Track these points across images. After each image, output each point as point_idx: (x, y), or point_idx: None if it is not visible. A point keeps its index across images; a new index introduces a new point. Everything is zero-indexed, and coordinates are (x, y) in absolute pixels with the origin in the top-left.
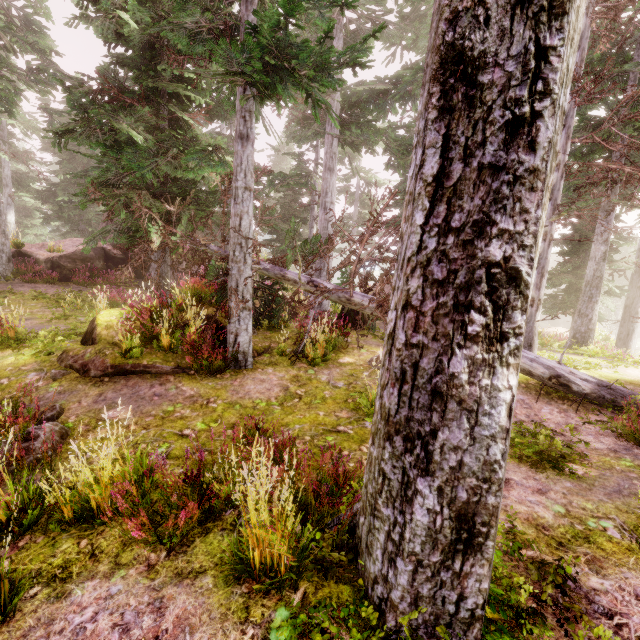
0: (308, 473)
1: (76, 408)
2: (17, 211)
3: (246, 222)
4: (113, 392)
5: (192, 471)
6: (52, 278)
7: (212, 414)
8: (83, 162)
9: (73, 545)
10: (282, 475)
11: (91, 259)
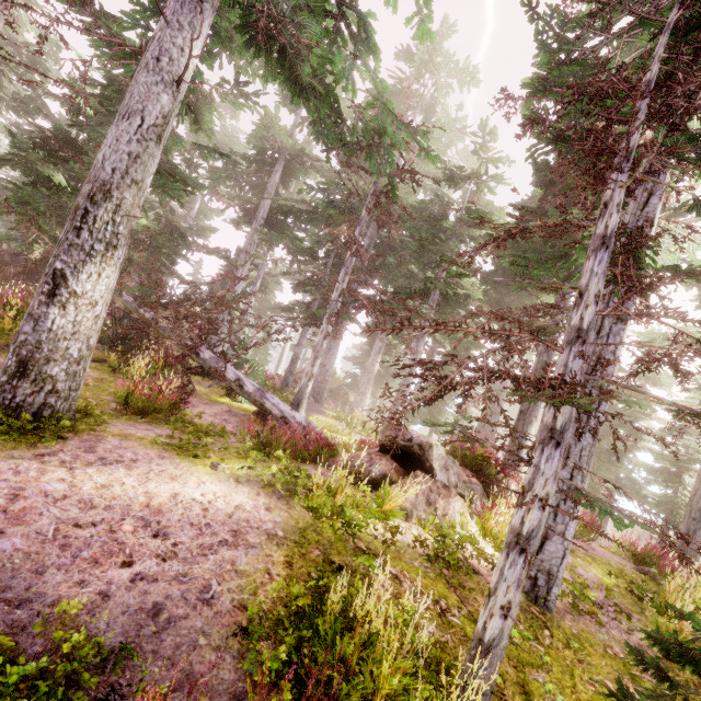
0: None
1: None
2: None
3: None
4: None
5: None
6: None
7: None
8: None
9: None
10: None
11: (7, 263)
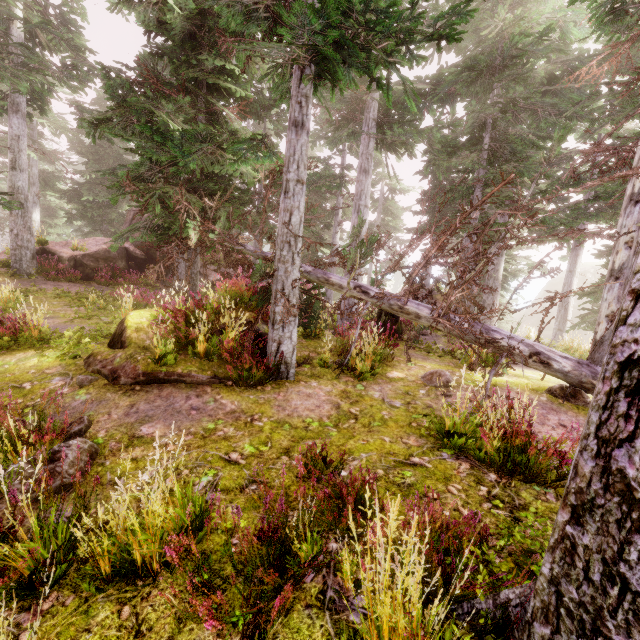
0: (431, 540)
1: (105, 421)
2: (42, 210)
3: (296, 218)
4: (146, 403)
5: (269, 525)
6: (74, 277)
7: (259, 435)
8: (109, 163)
9: (112, 615)
10: (385, 535)
11: (114, 259)
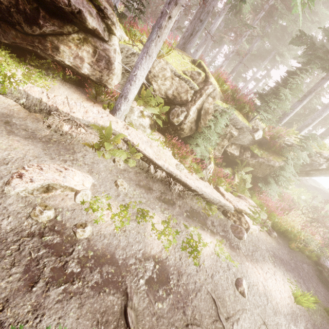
0: None
1: None
2: None
3: None
4: None
5: None
6: None
7: None
8: None
9: None
10: None
11: None
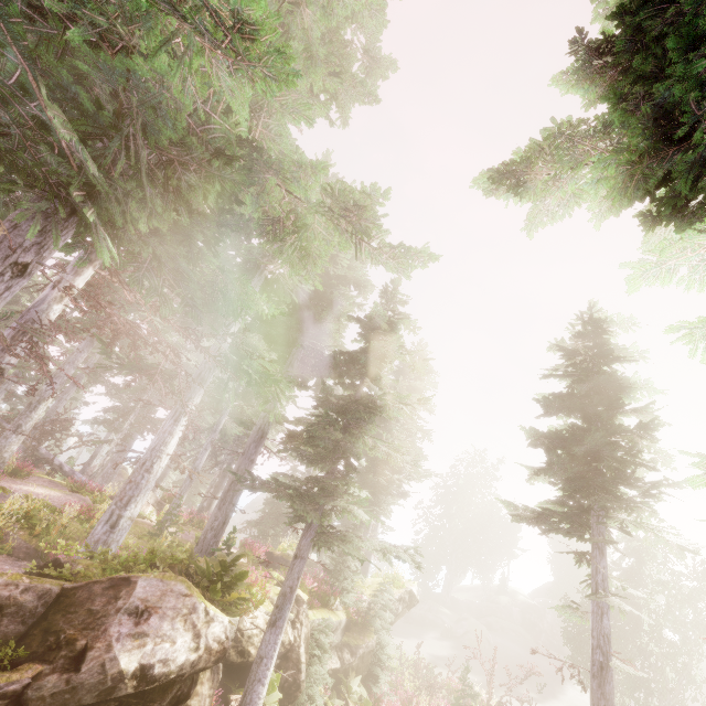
0: None
1: None
2: None
3: None
4: None
5: None
6: None
7: None
8: None
9: None
10: None
11: None
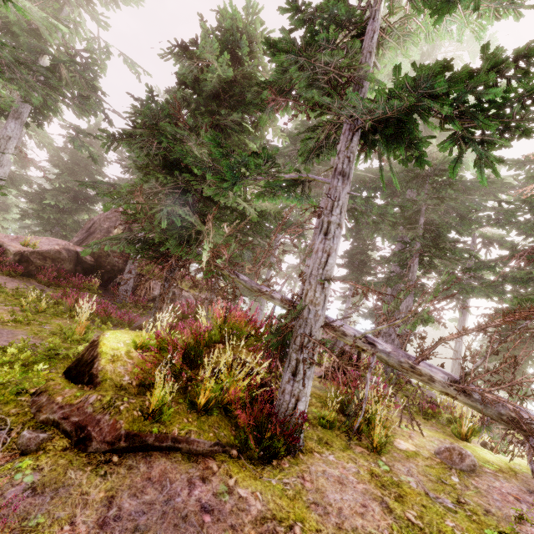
0: None
1: None
2: None
3: (333, 261)
4: (130, 497)
5: None
6: (15, 271)
7: None
8: (80, 178)
9: None
10: None
11: (62, 260)
